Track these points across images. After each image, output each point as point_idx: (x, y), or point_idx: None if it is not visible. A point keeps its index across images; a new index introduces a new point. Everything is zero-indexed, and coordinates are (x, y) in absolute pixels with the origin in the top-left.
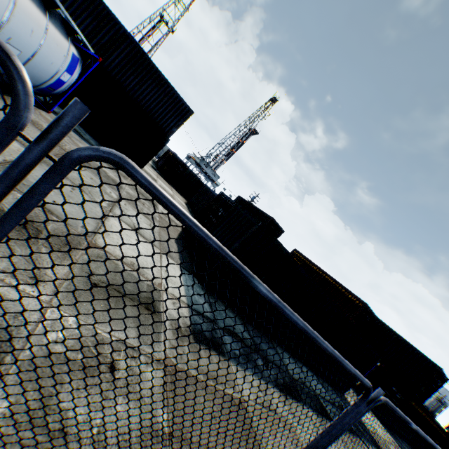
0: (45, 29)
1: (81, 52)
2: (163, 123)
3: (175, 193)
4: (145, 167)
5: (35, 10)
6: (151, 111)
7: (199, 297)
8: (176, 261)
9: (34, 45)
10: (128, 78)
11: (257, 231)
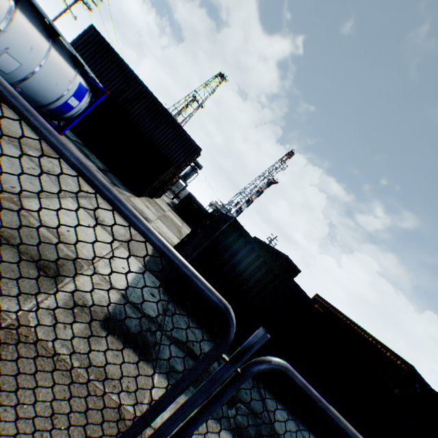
0: (47, 52)
1: (90, 85)
2: (174, 159)
3: (185, 226)
4: (158, 200)
5: (35, 32)
6: (163, 149)
7: (151, 297)
8: (139, 260)
9: (34, 61)
10: (146, 124)
11: (230, 229)
